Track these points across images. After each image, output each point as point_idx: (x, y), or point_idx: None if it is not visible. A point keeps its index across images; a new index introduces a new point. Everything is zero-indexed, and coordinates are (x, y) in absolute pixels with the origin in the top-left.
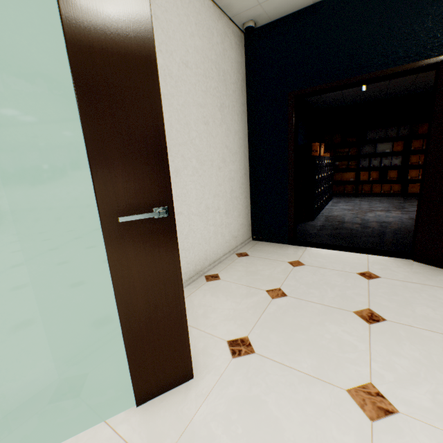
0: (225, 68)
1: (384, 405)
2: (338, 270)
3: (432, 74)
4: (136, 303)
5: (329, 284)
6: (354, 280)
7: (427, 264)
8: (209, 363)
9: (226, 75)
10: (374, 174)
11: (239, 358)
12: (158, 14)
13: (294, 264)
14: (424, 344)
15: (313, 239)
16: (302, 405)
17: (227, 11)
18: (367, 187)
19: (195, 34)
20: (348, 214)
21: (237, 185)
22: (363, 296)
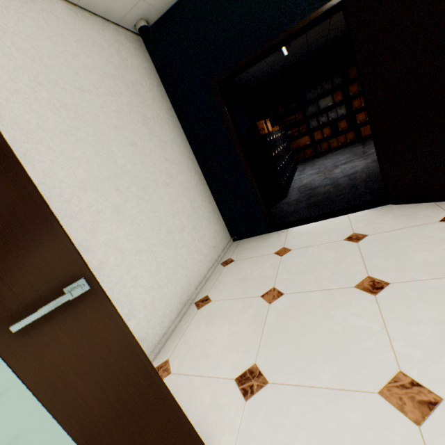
0: (133, 78)
1: (424, 397)
2: (325, 243)
3: (342, 18)
4: (91, 412)
5: (321, 262)
6: (343, 249)
7: (405, 203)
8: (221, 419)
9: (137, 86)
10: (326, 130)
11: (253, 398)
12: (20, 44)
13: (281, 253)
14: (436, 297)
15: (291, 217)
16: (337, 436)
17: (110, 17)
18: (325, 145)
19: (79, 52)
20: (316, 179)
21: (195, 193)
22: (358, 264)
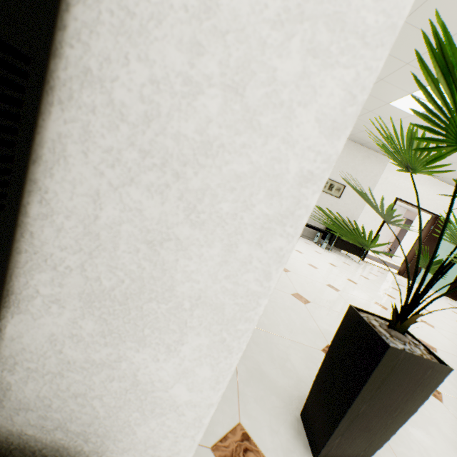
0: None
1: None
2: None
3: None
4: None
5: None
6: None
7: None
8: None
9: None
10: None
11: None
12: None
13: None
14: None
15: None
16: None
17: None
18: None
19: None
20: None
21: None
22: None
